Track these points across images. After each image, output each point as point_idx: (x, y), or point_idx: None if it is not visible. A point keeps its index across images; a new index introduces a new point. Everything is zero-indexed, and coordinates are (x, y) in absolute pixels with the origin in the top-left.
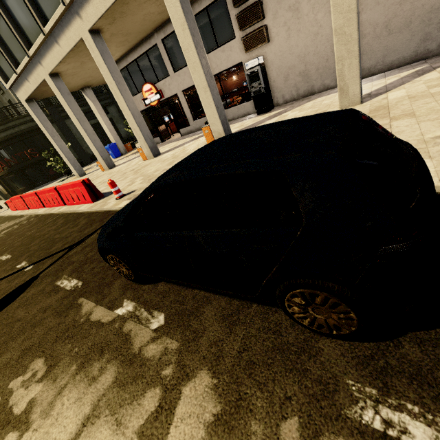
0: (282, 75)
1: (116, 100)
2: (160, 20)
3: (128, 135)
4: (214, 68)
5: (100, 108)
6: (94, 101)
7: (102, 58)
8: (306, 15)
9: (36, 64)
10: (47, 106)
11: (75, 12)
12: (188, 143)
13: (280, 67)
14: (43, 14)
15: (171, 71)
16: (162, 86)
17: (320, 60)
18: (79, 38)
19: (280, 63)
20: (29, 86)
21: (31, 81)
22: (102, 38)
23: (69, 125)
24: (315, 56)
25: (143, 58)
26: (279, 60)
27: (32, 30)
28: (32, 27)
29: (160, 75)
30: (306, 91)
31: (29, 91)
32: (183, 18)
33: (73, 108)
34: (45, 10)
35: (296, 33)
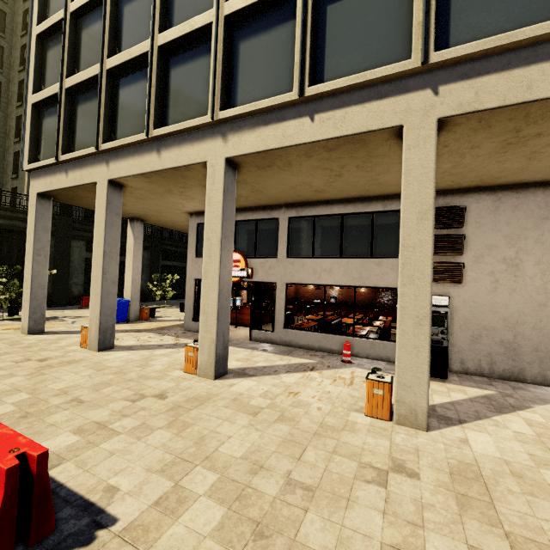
0: (468, 332)
1: (204, 256)
2: (304, 198)
3: (145, 290)
4: (355, 278)
5: (140, 249)
6: (138, 238)
7: (223, 195)
8: (530, 277)
9: (98, 162)
10: (61, 215)
11: (221, 133)
12: (286, 373)
13: (469, 320)
14: (164, 119)
15: (283, 253)
16: (258, 264)
17: (542, 338)
18: (201, 160)
19: (469, 315)
20: (63, 180)
21: (71, 176)
22: (235, 175)
23: (73, 247)
24: (536, 331)
25: (248, 223)
26: (469, 311)
27: (130, 127)
28: (133, 125)
29: (261, 252)
30: (508, 370)
31: (57, 185)
32: (428, 205)
33: (109, 233)
34: (172, 116)
35: (508, 290)
